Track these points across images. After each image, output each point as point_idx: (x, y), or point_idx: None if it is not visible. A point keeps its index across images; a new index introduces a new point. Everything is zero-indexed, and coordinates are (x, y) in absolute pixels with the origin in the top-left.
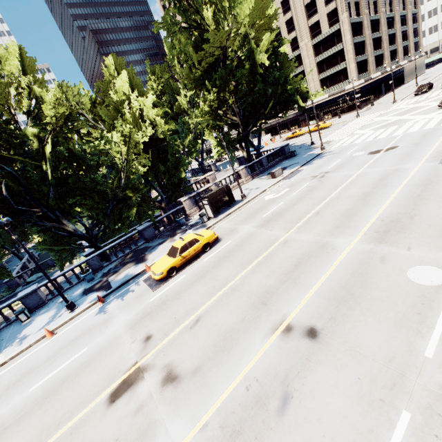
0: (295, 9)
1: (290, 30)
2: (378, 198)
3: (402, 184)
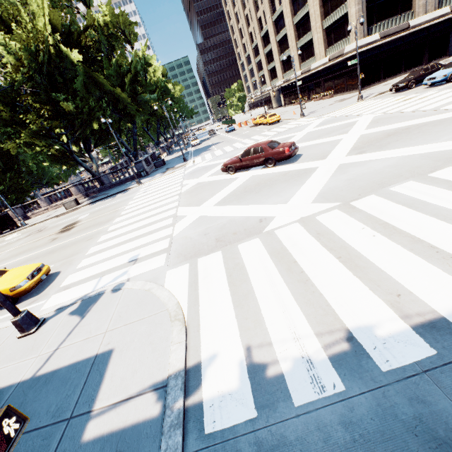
0: None
1: None
2: None
3: None
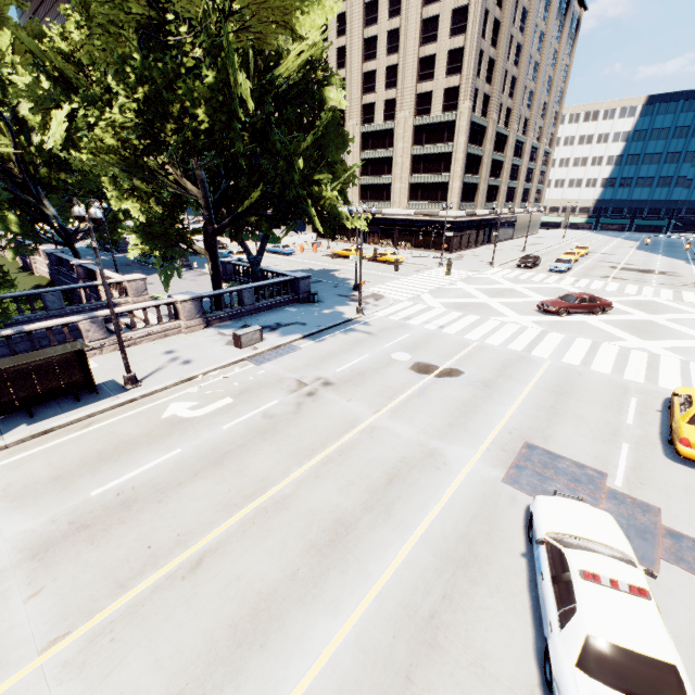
0: (406, 55)
1: (390, 84)
2: (351, 569)
3: (420, 525)
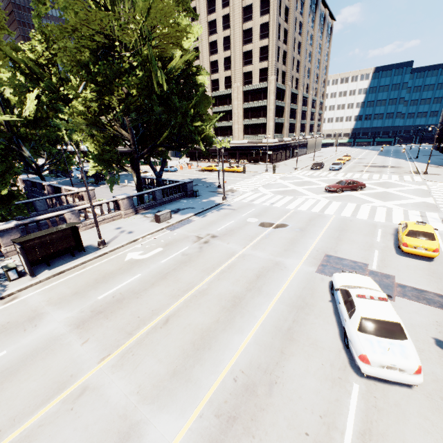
0: (235, 51)
1: (227, 68)
2: (246, 315)
3: (277, 294)
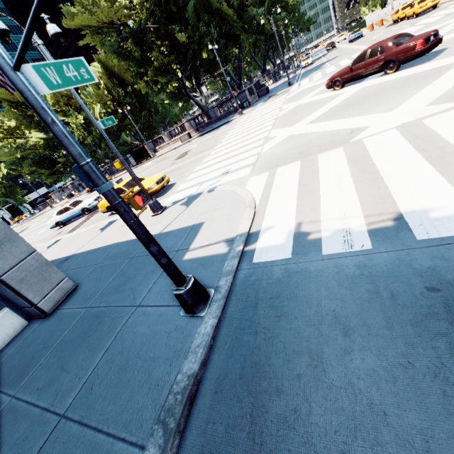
0: None
1: None
2: None
3: None
